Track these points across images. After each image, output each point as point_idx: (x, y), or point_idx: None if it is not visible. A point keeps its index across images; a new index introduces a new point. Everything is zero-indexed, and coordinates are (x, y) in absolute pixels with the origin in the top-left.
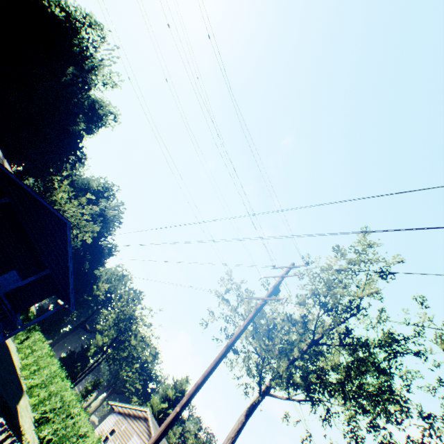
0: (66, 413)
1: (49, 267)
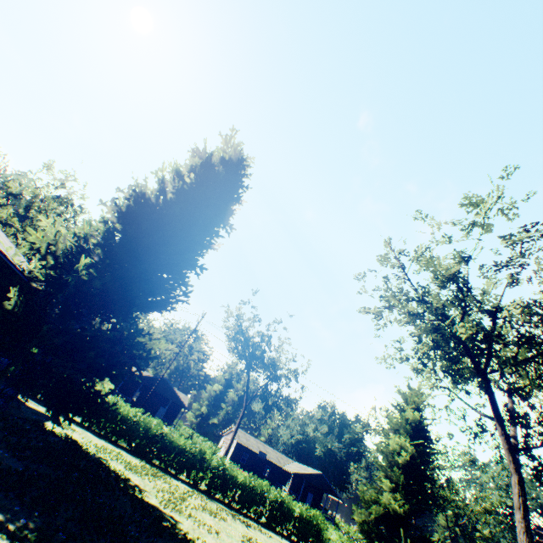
0: None
1: None
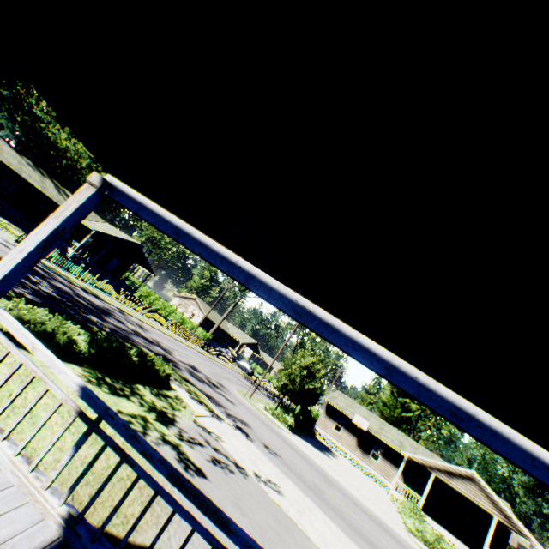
0: (165, 307)
1: (139, 263)
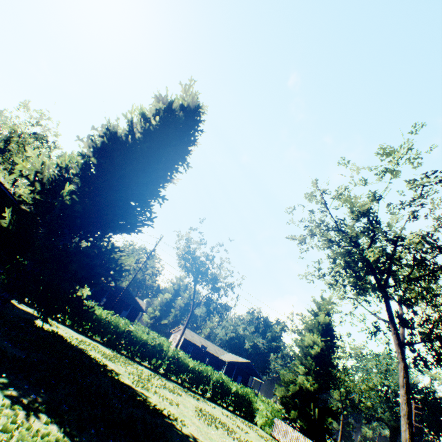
0: None
1: None
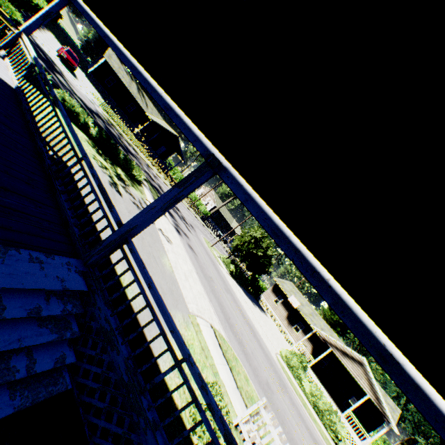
0: None
1: (175, 151)
